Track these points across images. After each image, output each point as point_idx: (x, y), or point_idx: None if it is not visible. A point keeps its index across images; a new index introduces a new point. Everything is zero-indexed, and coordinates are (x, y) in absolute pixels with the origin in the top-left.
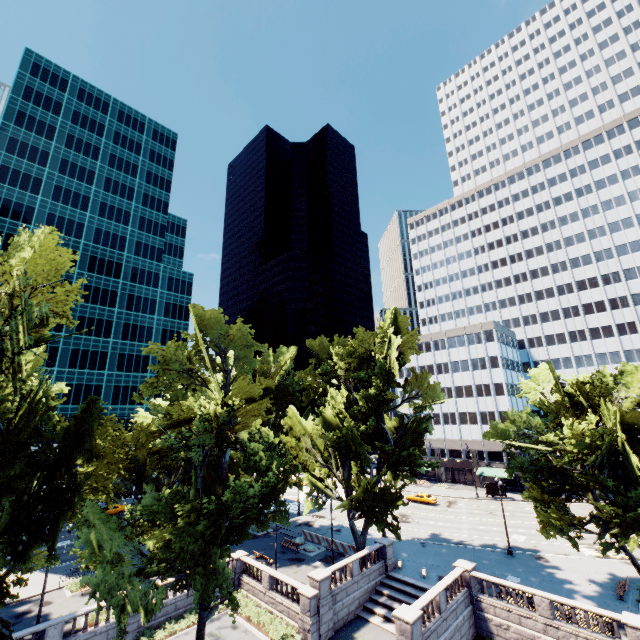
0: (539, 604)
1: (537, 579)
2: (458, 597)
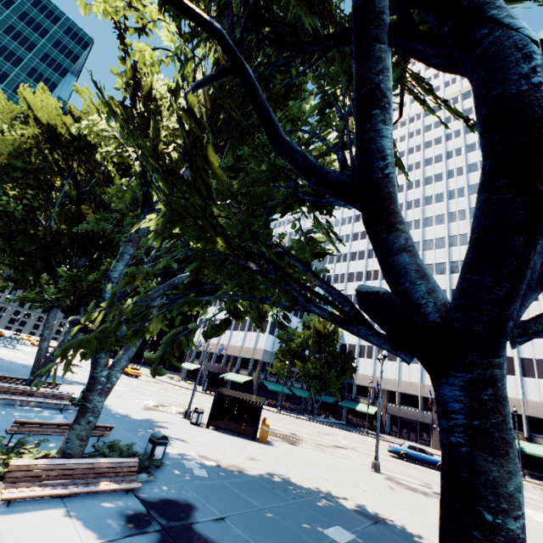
0: None
1: None
2: None
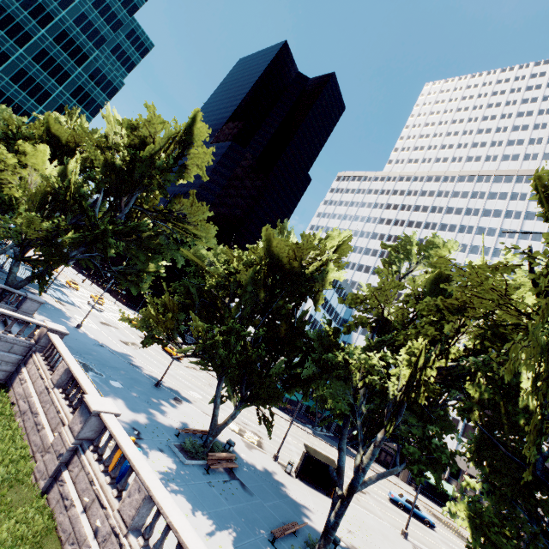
0: (59, 369)
1: (137, 396)
2: (5, 335)
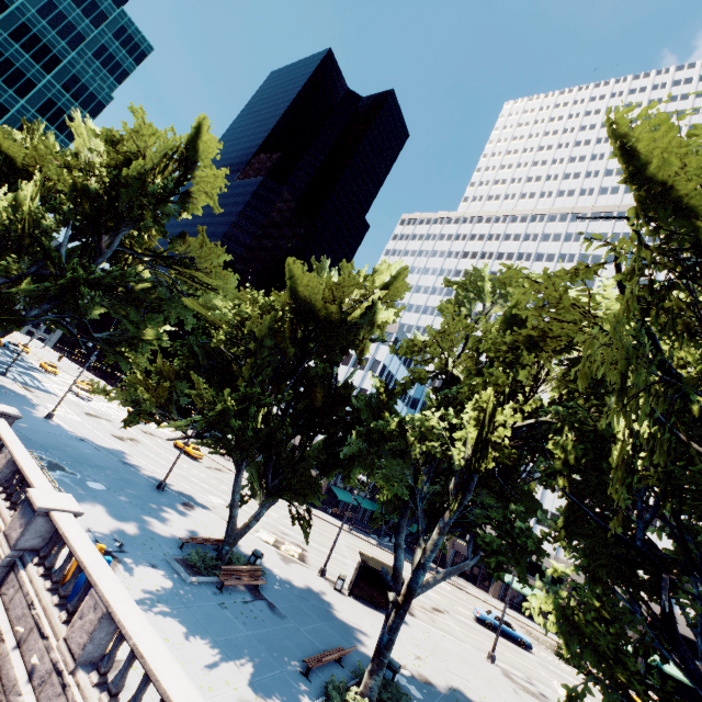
0: None
1: (127, 500)
2: None
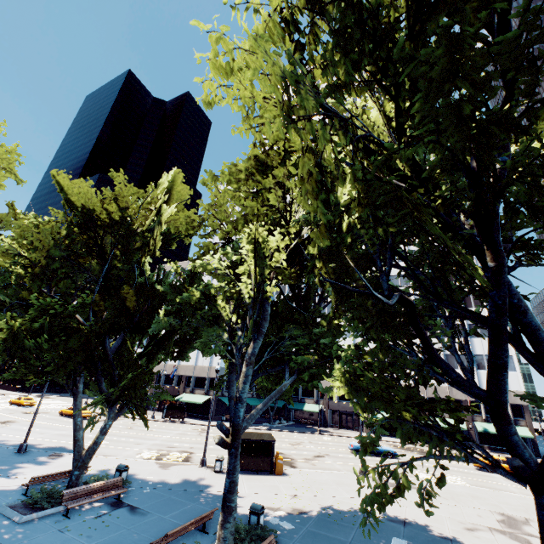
0: None
1: None
2: None
